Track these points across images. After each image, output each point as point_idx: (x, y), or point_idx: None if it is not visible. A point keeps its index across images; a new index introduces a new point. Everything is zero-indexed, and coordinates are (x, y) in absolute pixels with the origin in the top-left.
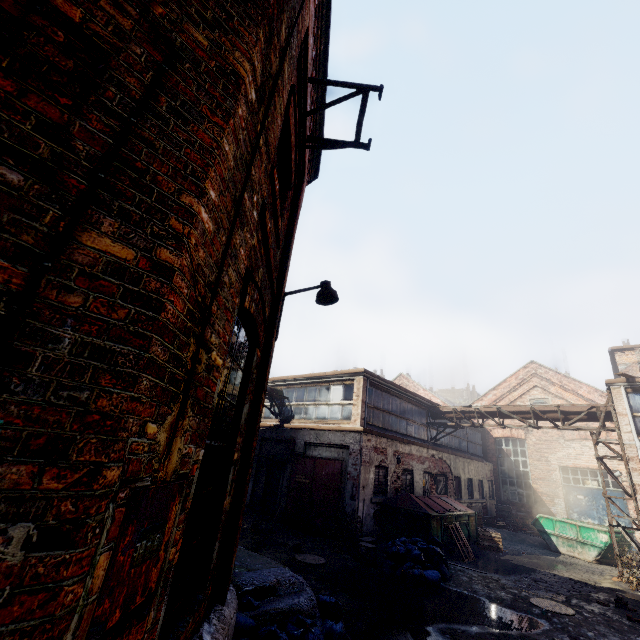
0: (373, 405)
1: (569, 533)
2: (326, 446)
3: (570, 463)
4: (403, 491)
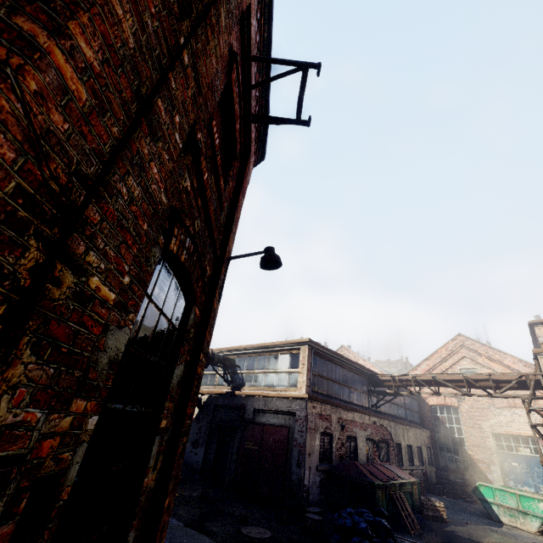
0: (318, 373)
1: (509, 502)
2: (274, 413)
3: (502, 430)
4: (347, 458)
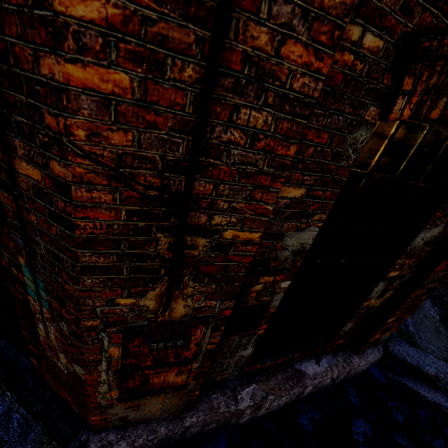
0: None
1: None
2: None
3: None
4: None
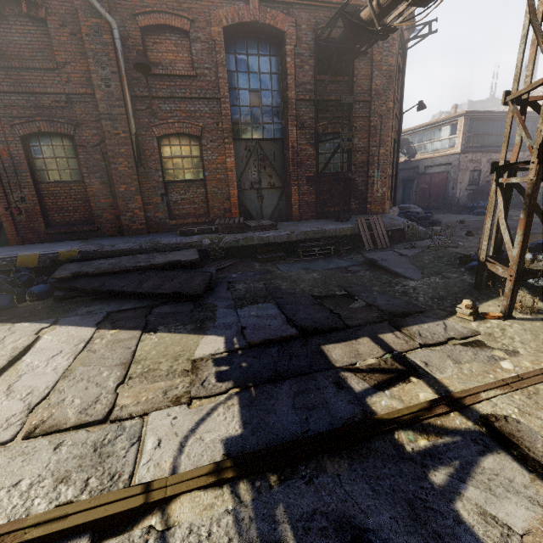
0: (473, 133)
1: None
2: (438, 166)
3: None
4: None
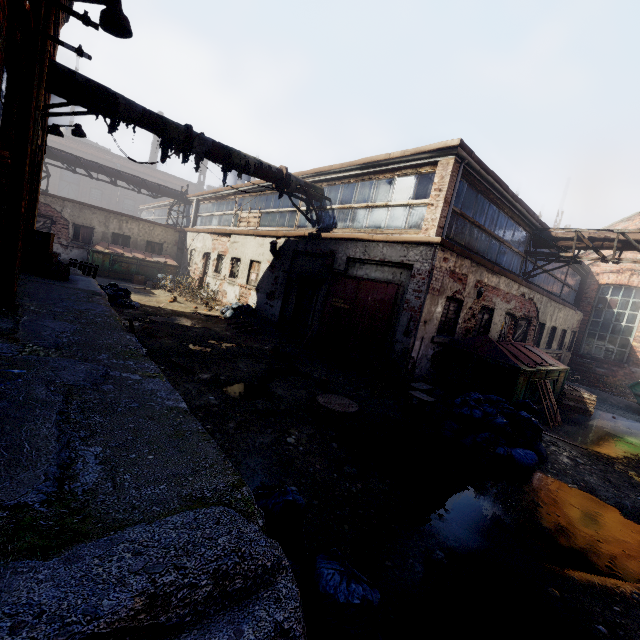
0: (460, 210)
1: None
2: (377, 264)
3: None
4: (474, 333)
